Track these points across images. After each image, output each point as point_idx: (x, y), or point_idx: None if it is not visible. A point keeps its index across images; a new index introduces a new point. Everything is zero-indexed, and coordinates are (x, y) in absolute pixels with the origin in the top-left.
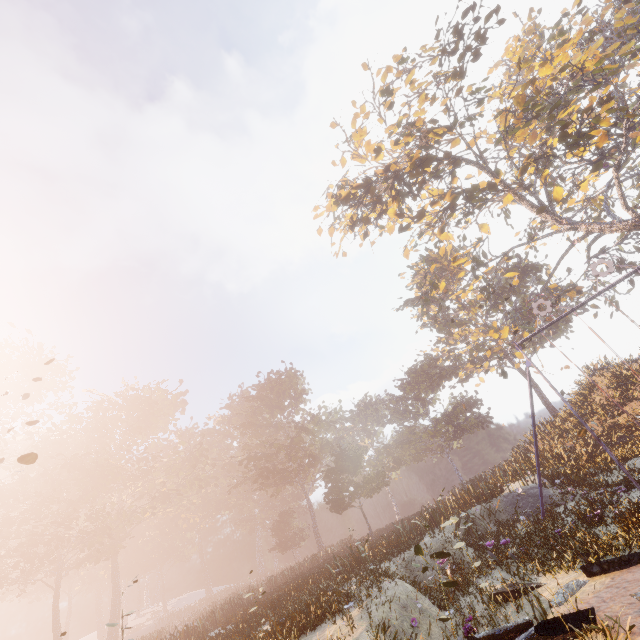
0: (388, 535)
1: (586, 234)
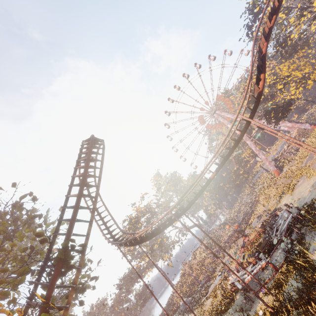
0: None
1: (179, 230)
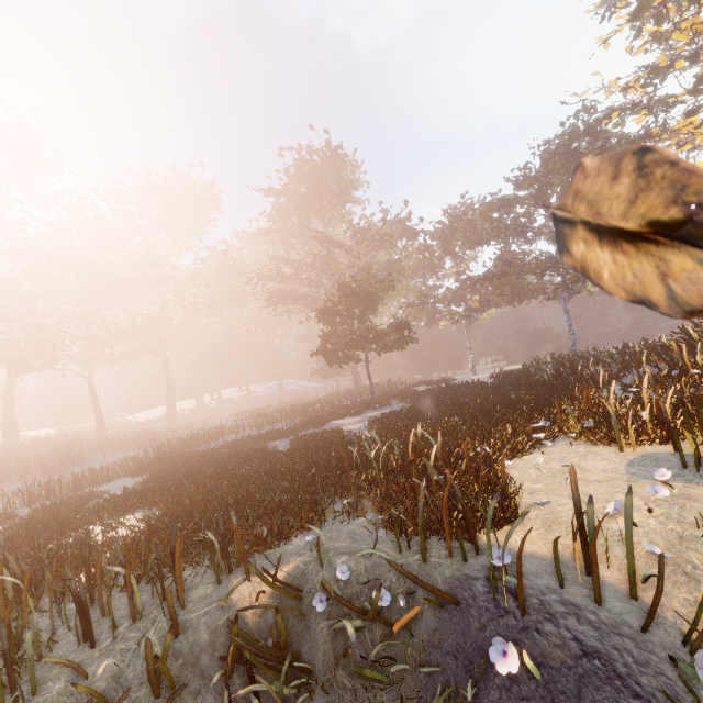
0: (296, 454)
1: None
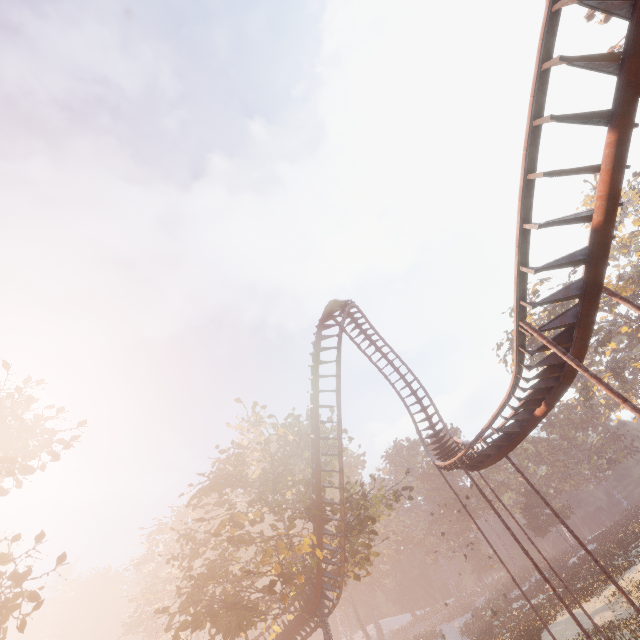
0: (603, 546)
1: None
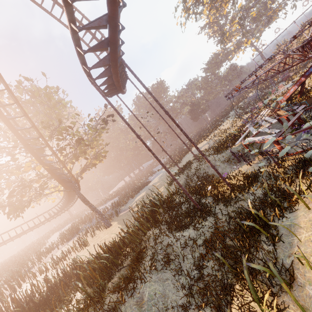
0: (217, 118)
1: None
